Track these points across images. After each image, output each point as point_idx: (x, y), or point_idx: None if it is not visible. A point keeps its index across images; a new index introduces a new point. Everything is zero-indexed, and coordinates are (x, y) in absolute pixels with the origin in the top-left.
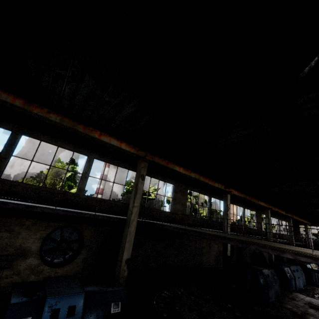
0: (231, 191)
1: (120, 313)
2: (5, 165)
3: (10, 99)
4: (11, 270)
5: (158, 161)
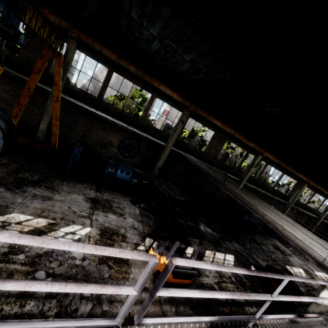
0: (263, 153)
1: (147, 184)
2: (104, 92)
3: (110, 54)
4: (106, 150)
5: (200, 112)
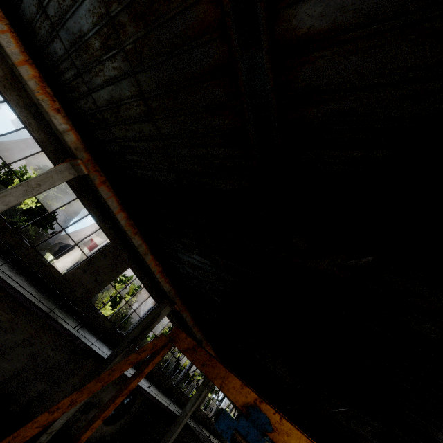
0: None
1: None
2: None
3: (190, 321)
4: (85, 416)
5: None
